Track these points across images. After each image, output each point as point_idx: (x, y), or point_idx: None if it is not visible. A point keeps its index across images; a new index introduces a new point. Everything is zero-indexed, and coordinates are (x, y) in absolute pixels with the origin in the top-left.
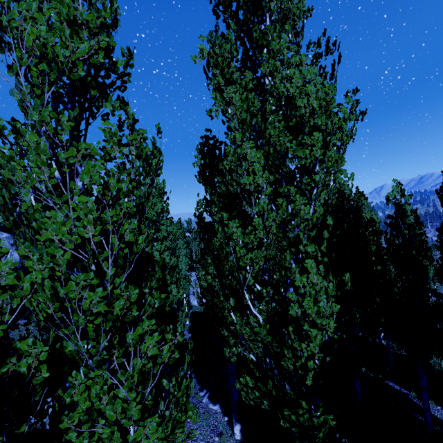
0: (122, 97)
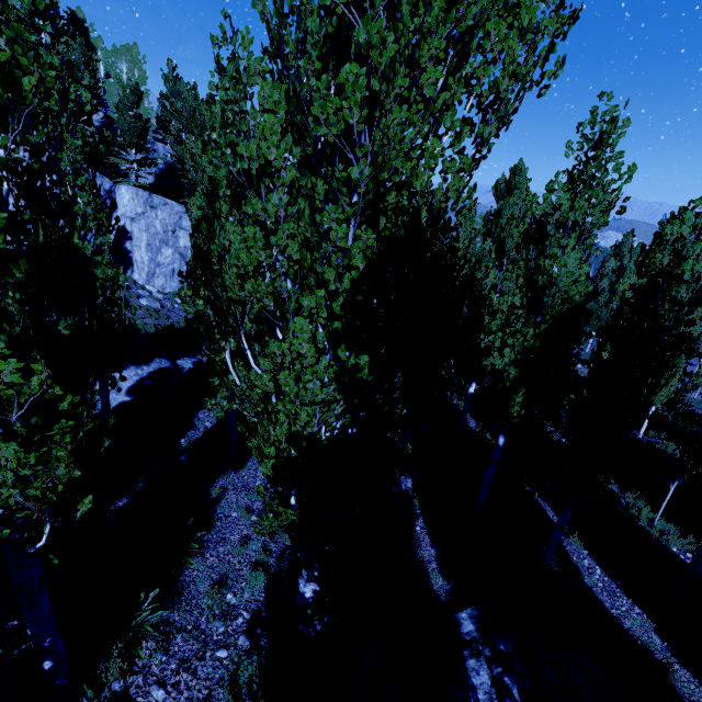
0: None
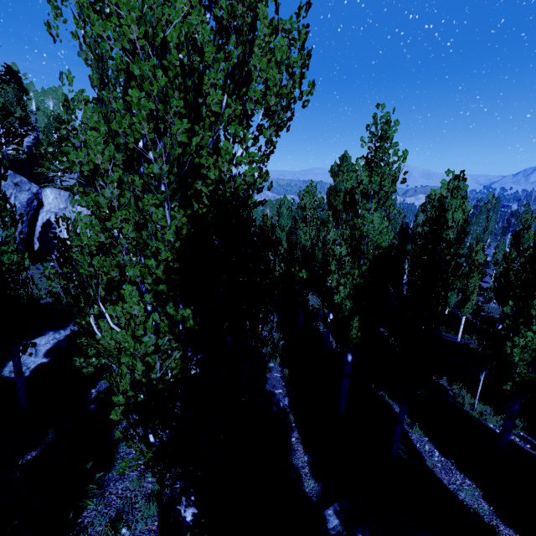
0: None
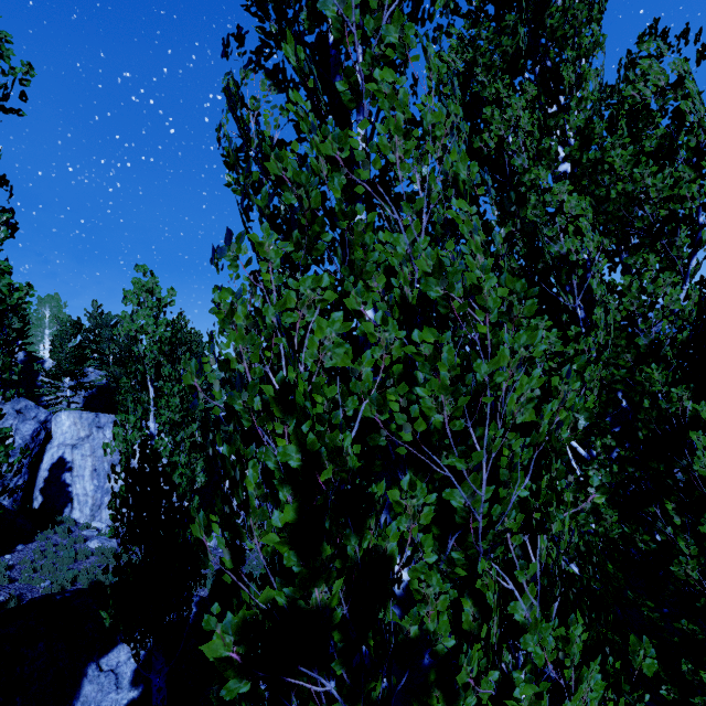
0: None
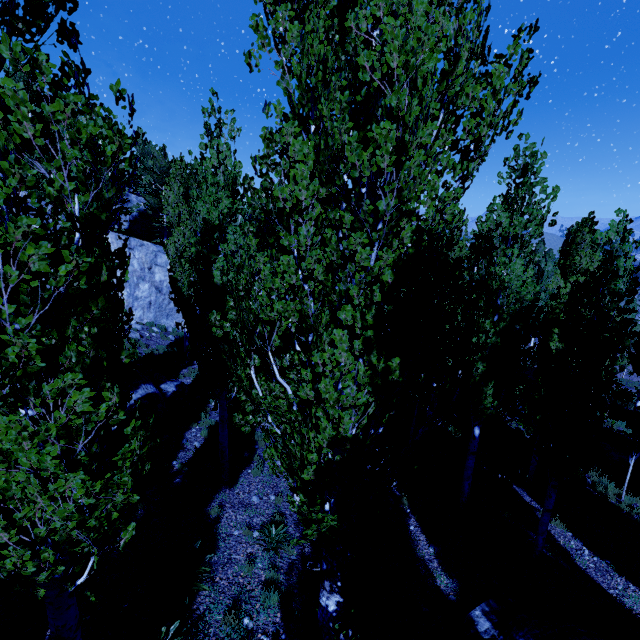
0: (70, 24)
